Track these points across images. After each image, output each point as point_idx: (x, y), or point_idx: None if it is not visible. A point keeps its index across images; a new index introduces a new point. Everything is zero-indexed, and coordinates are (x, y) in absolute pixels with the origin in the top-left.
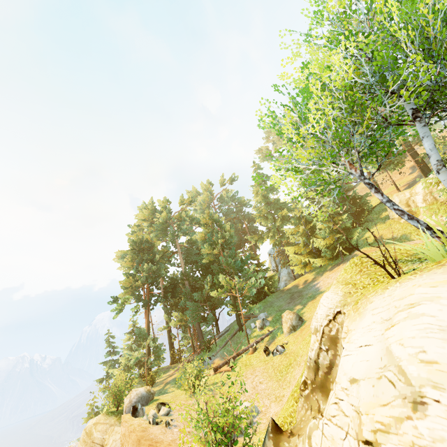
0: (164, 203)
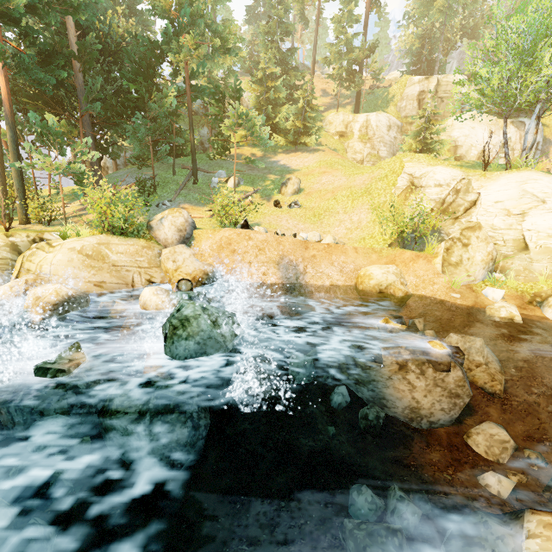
0: None
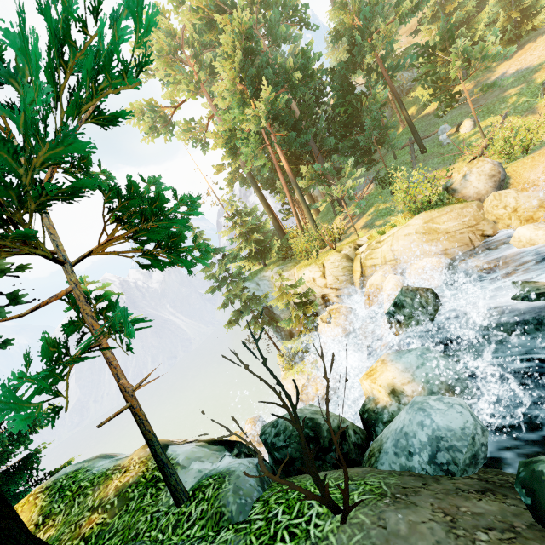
0: None
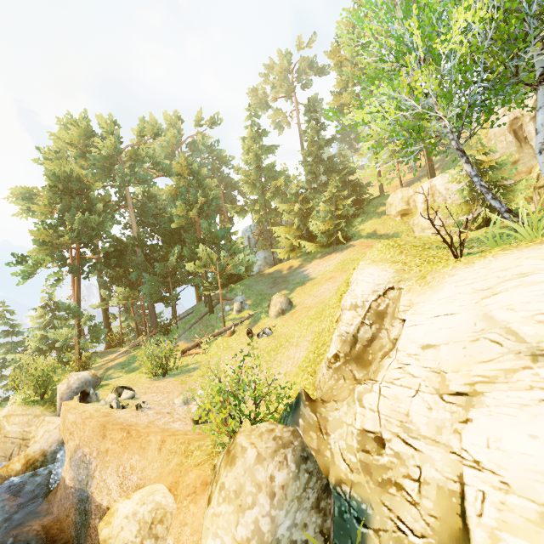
0: (109, 125)
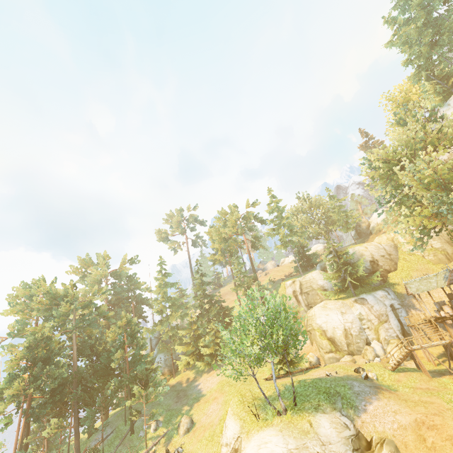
0: (72, 289)
